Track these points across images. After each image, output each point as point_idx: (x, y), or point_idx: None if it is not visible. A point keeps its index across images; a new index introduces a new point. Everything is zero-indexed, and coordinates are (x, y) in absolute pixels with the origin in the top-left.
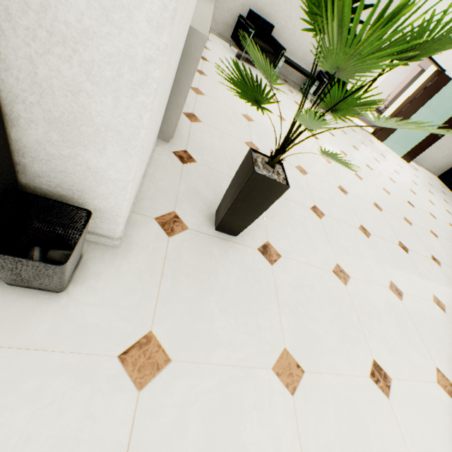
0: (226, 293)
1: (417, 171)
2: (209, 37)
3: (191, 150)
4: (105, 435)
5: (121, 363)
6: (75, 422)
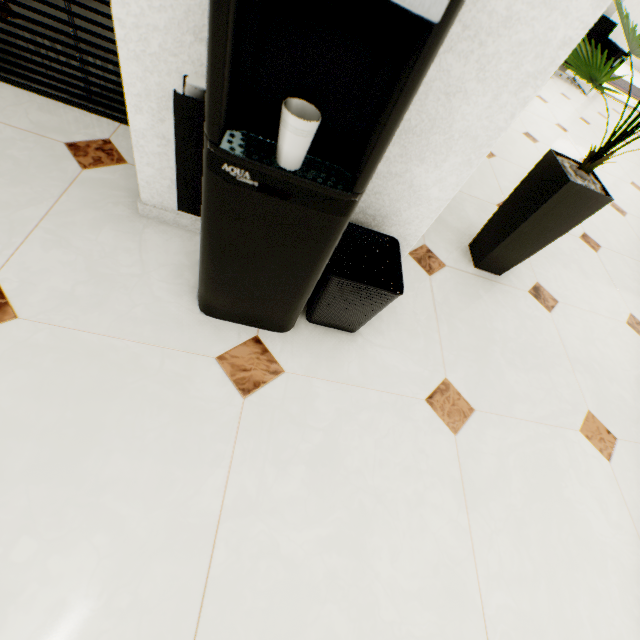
0: (507, 343)
1: None
2: None
3: None
4: (439, 470)
5: (429, 407)
6: (411, 455)
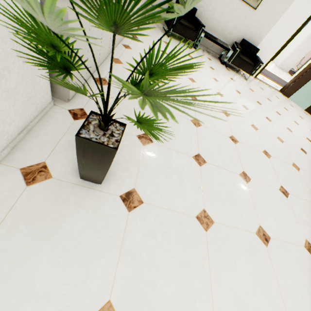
0: (65, 241)
1: None
2: None
3: (88, 108)
4: None
5: None
6: None
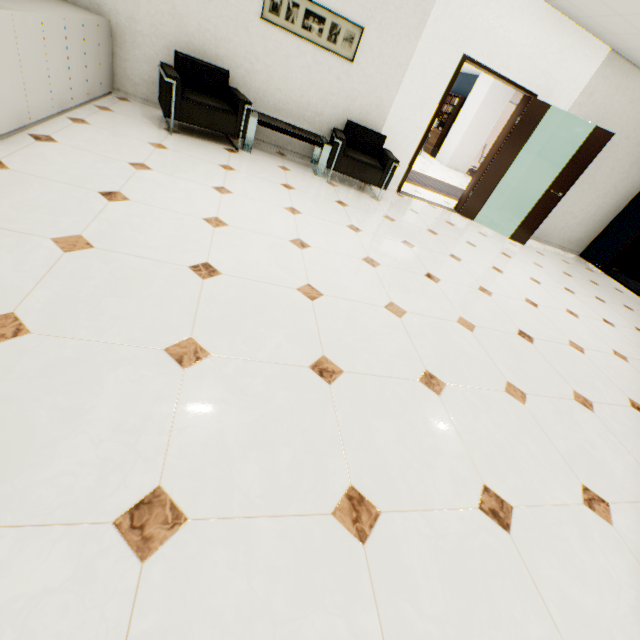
0: None
1: (540, 255)
2: (115, 105)
3: None
4: None
5: None
6: None
